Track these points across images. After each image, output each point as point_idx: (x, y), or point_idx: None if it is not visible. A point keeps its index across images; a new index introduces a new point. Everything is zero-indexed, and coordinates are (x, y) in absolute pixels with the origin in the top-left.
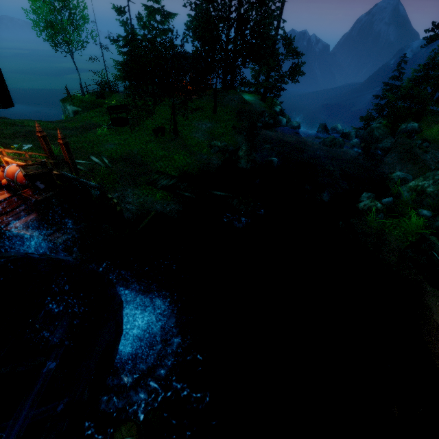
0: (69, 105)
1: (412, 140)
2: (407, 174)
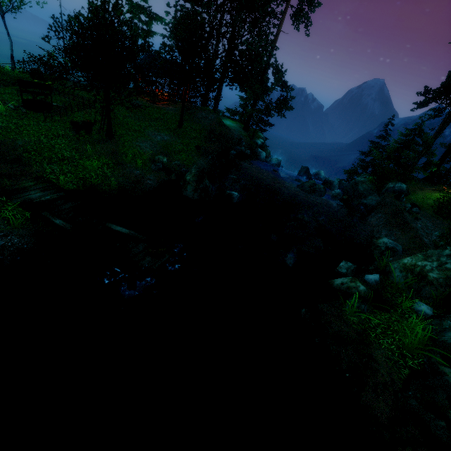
0: None
1: (401, 202)
2: (396, 243)
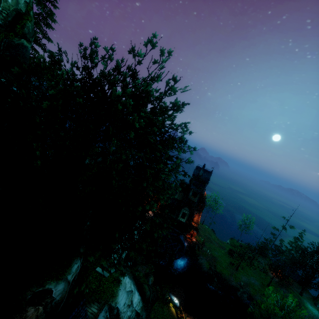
0: (228, 240)
1: None
2: None
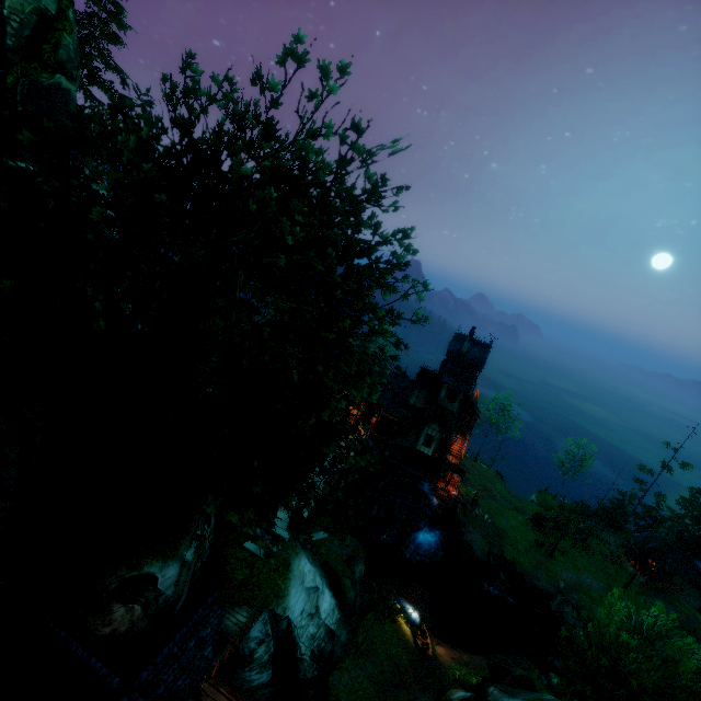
0: (534, 495)
1: None
2: None
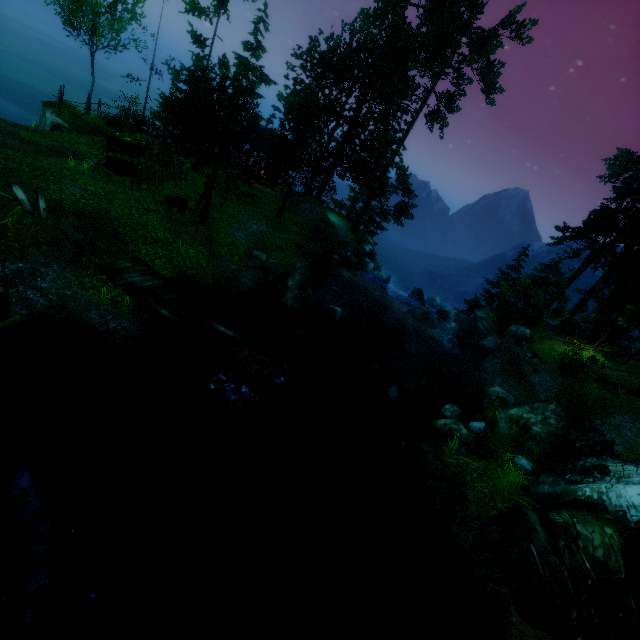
0: (51, 113)
1: (521, 350)
2: (508, 394)
